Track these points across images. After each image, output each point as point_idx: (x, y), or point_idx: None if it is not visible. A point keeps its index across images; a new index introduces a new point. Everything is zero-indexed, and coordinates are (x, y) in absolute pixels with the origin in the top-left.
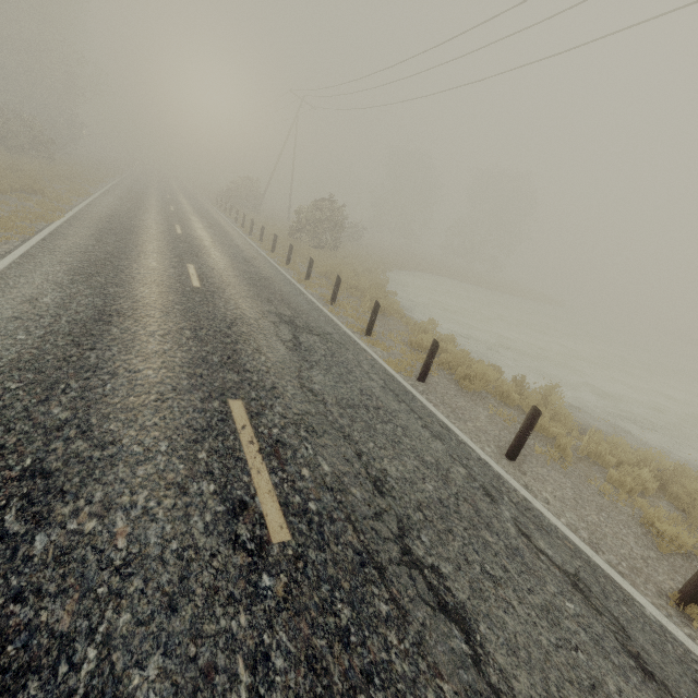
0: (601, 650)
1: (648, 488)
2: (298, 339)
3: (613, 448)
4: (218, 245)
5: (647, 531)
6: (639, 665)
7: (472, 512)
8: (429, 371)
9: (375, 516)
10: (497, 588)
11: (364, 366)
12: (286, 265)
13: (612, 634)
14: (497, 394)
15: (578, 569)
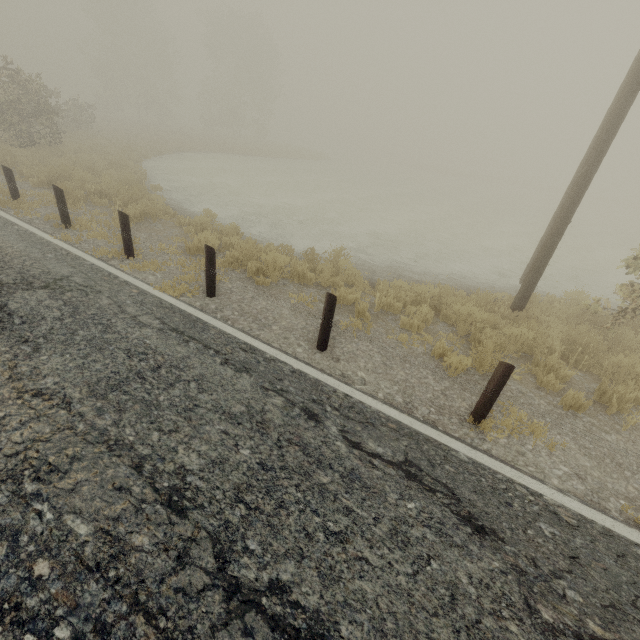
0: (446, 539)
1: (429, 319)
2: (5, 308)
3: (398, 293)
4: None
5: (438, 362)
6: (474, 527)
7: (300, 454)
8: (215, 282)
9: (178, 562)
10: (346, 547)
11: (129, 310)
12: None
13: (448, 509)
14: (294, 277)
15: (406, 451)
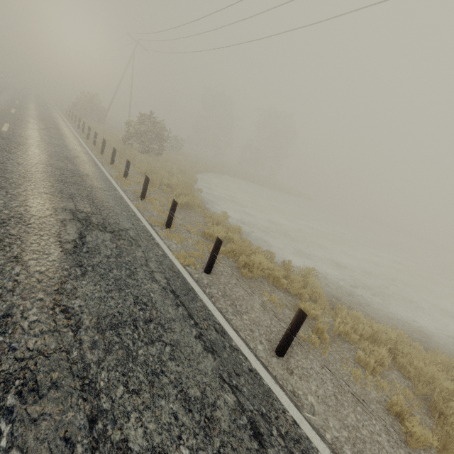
0: None
1: (384, 363)
2: (83, 239)
3: (355, 323)
4: (43, 144)
5: (393, 419)
6: None
7: None
8: (214, 264)
9: None
10: None
11: (151, 265)
12: (110, 164)
13: None
14: (270, 278)
15: None
